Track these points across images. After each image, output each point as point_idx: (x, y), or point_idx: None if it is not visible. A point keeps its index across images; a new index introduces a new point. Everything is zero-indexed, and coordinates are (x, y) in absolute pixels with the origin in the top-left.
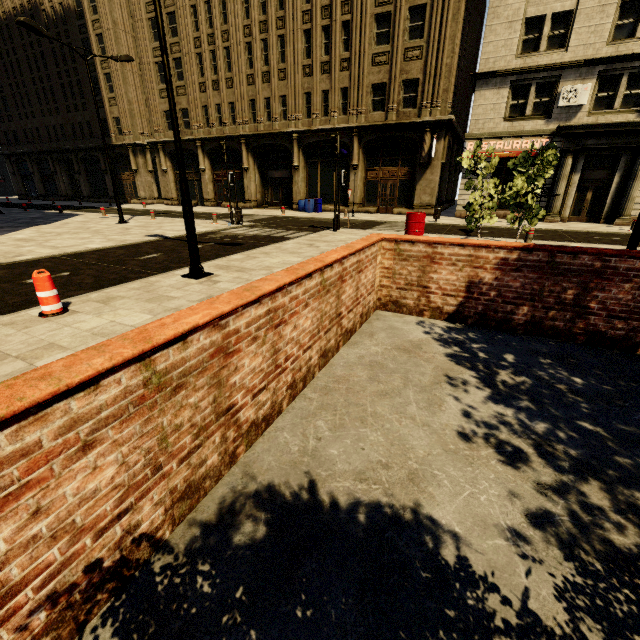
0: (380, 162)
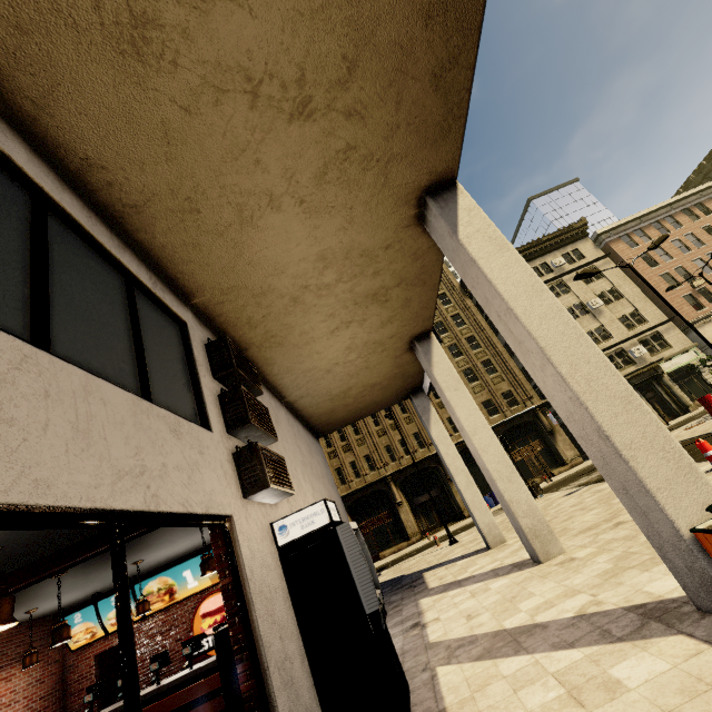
0: (515, 445)
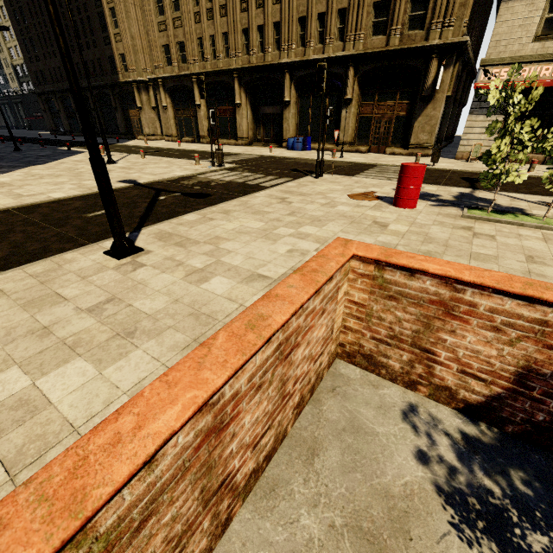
0: (376, 96)
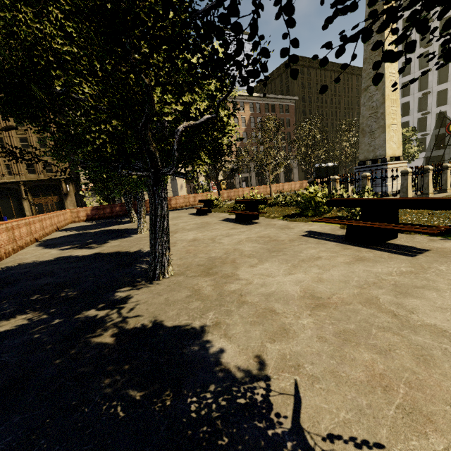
0: (41, 195)
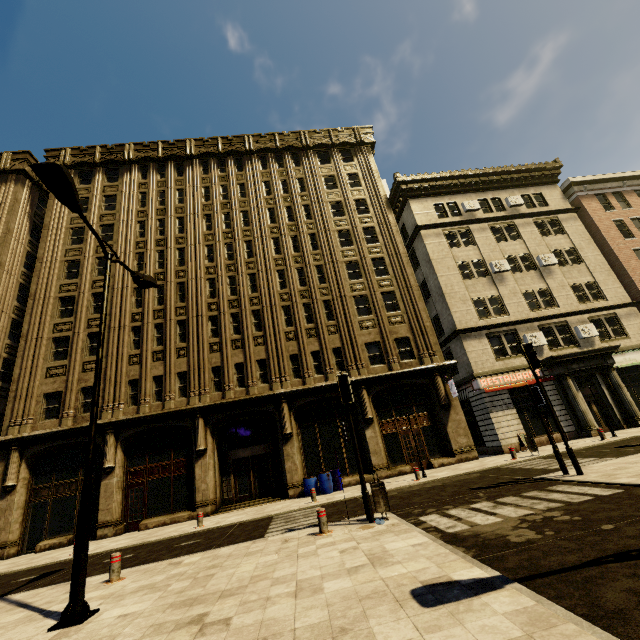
0: (393, 412)
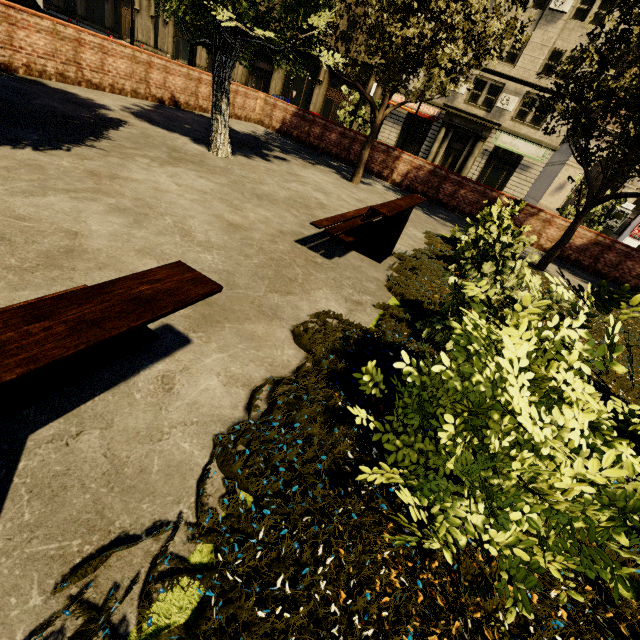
0: (339, 86)
